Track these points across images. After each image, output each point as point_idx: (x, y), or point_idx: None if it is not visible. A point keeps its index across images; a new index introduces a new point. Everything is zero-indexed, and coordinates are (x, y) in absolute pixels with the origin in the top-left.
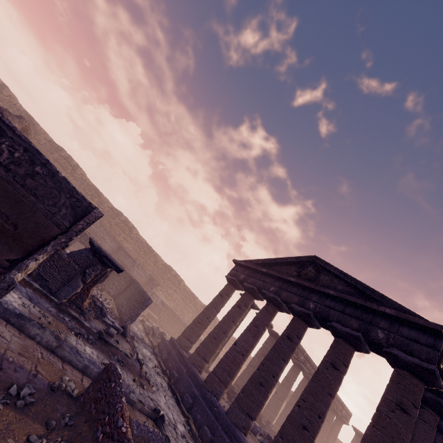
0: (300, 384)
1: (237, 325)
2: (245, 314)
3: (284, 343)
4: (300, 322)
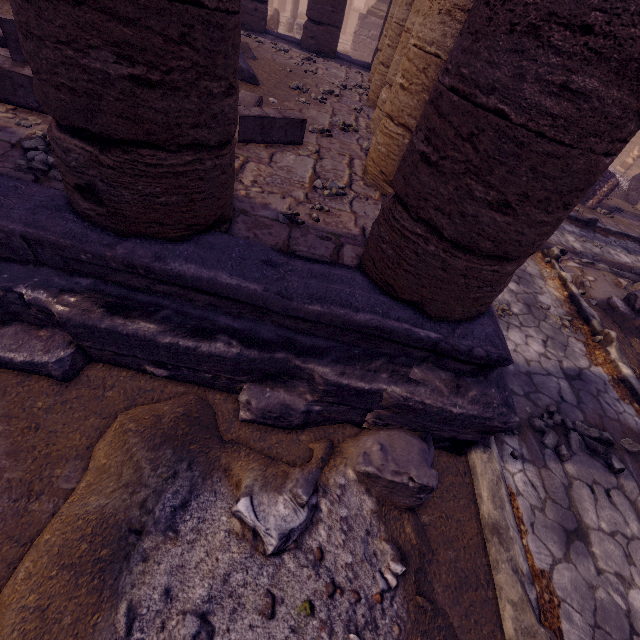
0: None
1: None
2: None
3: None
4: None
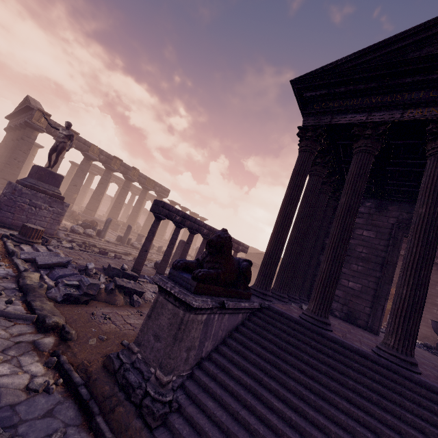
0: (116, 191)
1: (30, 159)
2: (33, 152)
3: (10, 143)
4: (18, 132)
